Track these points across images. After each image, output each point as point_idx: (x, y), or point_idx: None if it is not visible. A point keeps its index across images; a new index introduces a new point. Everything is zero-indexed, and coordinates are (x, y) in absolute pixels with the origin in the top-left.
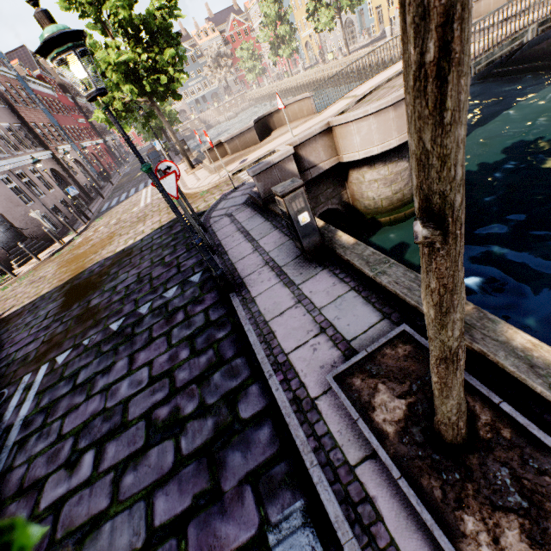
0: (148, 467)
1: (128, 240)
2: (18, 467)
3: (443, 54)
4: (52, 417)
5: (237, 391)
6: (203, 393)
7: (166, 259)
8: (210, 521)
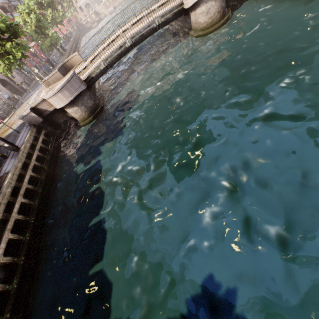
0: None
1: (14, 128)
2: None
3: None
4: None
5: None
6: None
7: (11, 141)
8: None
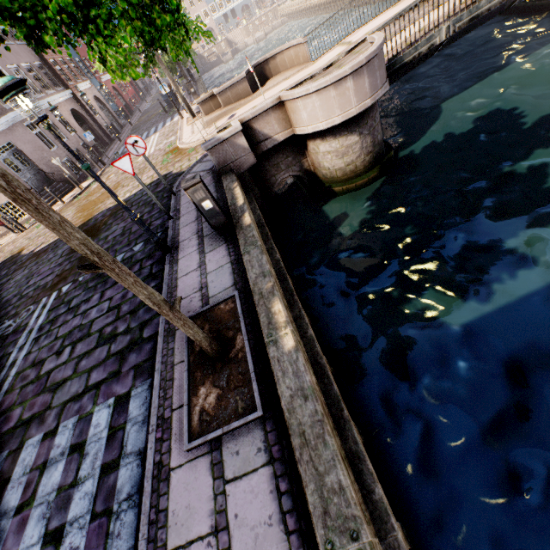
0: (94, 357)
1: (126, 193)
2: (34, 352)
3: (49, 227)
4: (54, 326)
5: (147, 321)
6: (131, 321)
7: (144, 217)
8: (112, 384)
